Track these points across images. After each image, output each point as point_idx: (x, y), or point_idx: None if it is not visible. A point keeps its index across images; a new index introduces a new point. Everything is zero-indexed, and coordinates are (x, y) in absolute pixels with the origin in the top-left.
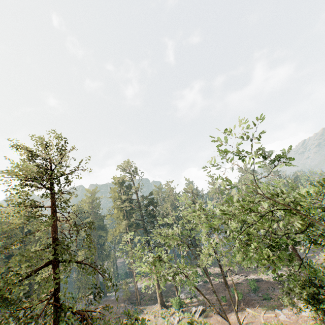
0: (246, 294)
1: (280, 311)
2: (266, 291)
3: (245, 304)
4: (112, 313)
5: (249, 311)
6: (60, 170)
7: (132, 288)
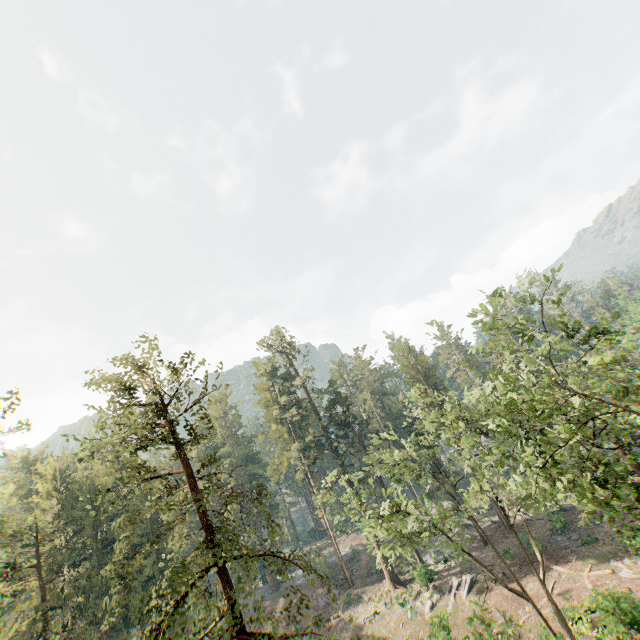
0: (547, 539)
1: (619, 563)
2: (585, 527)
3: (550, 558)
4: (306, 609)
5: (560, 571)
6: (189, 400)
7: (331, 558)
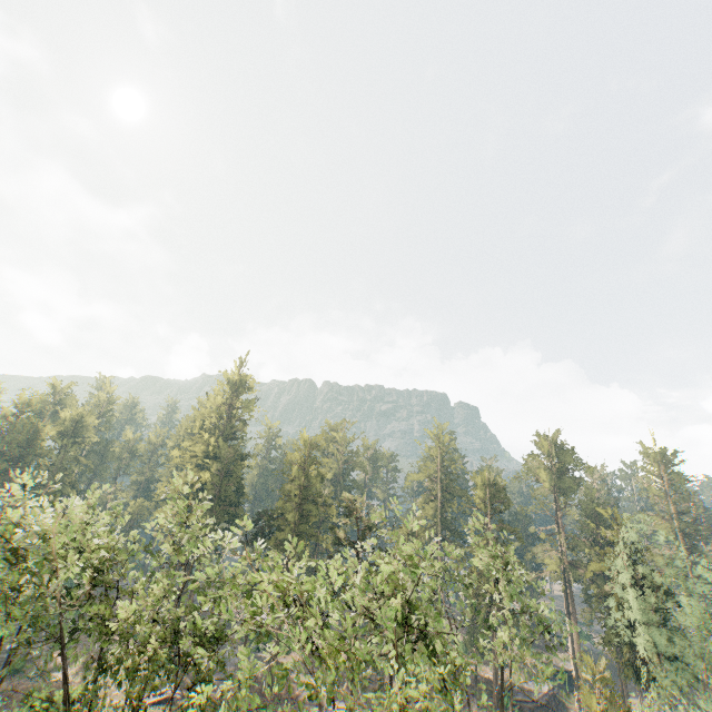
0: None
1: None
2: None
3: None
4: None
5: None
6: None
7: None
